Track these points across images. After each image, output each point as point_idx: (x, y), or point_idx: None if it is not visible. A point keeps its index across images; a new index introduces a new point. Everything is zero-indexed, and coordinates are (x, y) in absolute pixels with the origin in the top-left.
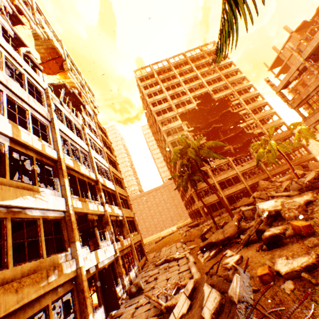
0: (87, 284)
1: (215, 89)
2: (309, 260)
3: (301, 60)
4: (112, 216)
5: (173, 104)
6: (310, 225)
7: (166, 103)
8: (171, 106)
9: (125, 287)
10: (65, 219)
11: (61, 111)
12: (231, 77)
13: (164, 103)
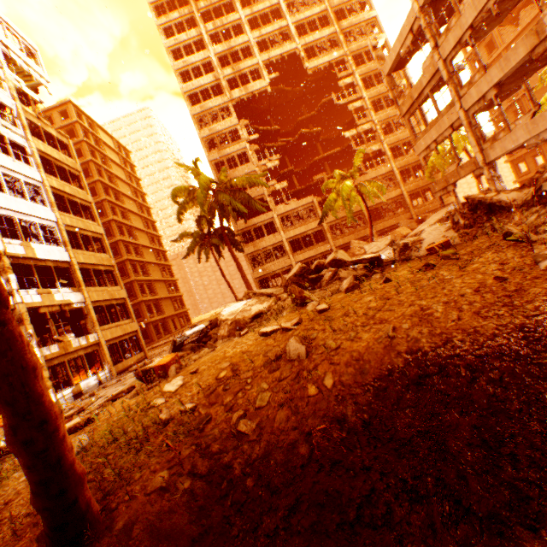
0: None
1: (312, 46)
2: (69, 426)
3: (416, 8)
4: (46, 307)
5: (224, 79)
6: (165, 365)
7: (211, 75)
8: (219, 82)
9: None
10: None
11: None
12: (348, 16)
13: (207, 76)
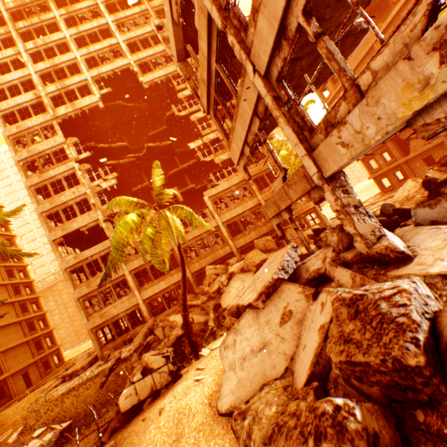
0: None
1: (146, 62)
2: None
3: None
4: None
5: (48, 96)
6: None
7: (31, 92)
8: (42, 100)
9: None
10: None
11: None
12: None
13: (26, 93)
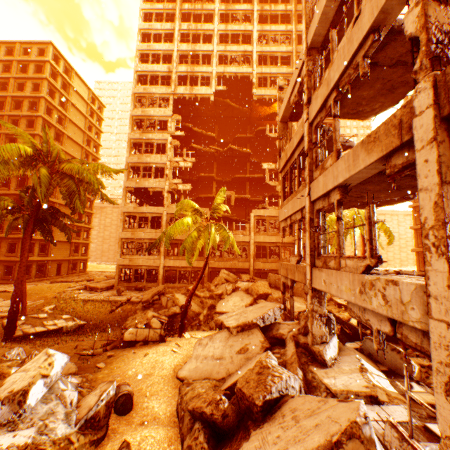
0: None
1: (266, 77)
2: None
3: (304, 48)
4: None
5: (177, 74)
6: None
7: (167, 65)
8: (171, 75)
9: None
10: None
11: None
12: None
13: (163, 65)
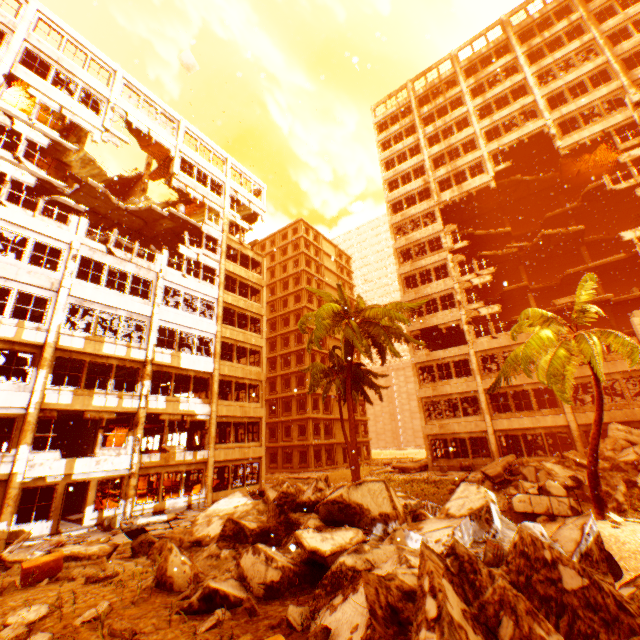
0: (18, 492)
1: (572, 117)
2: None
3: None
4: (168, 414)
5: (435, 181)
6: (24, 569)
7: (420, 179)
8: (428, 186)
9: (125, 514)
10: (24, 417)
11: (104, 264)
12: None
13: (415, 181)
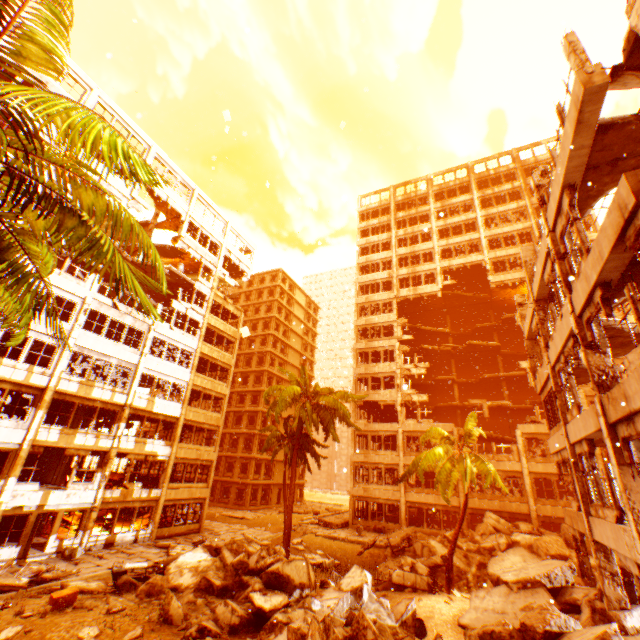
0: None
1: (503, 260)
2: None
3: (531, 298)
4: (134, 454)
5: (397, 277)
6: (54, 598)
7: (386, 271)
8: (392, 279)
9: (82, 544)
10: (17, 451)
11: (107, 316)
12: None
13: (382, 272)
